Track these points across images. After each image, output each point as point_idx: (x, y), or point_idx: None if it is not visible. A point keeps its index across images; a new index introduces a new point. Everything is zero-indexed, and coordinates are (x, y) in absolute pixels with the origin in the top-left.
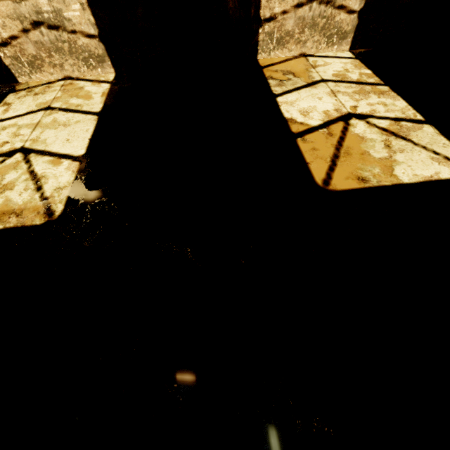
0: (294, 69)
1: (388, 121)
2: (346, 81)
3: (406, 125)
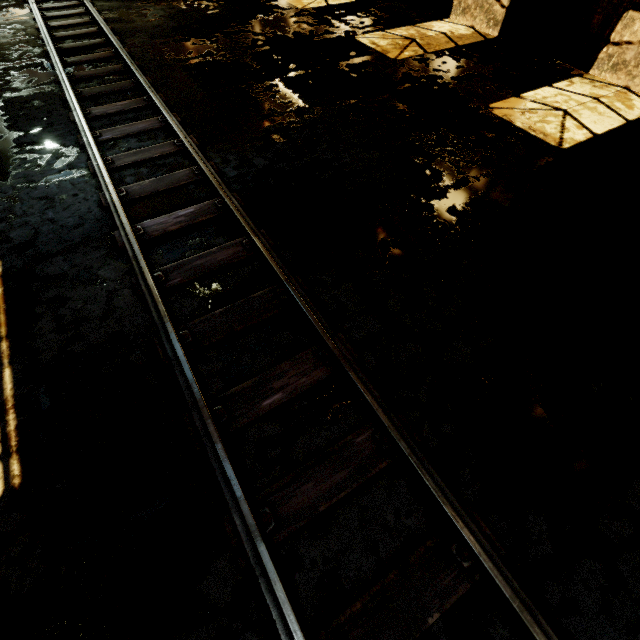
0: None
1: None
2: None
3: None
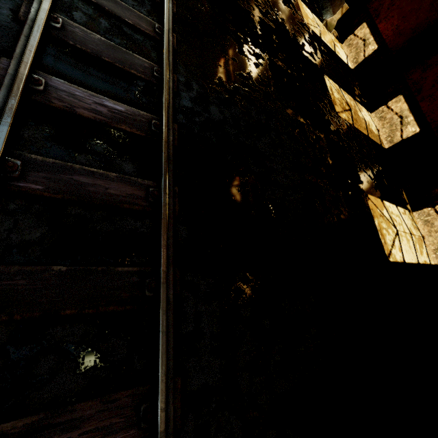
0: None
1: None
2: None
3: None
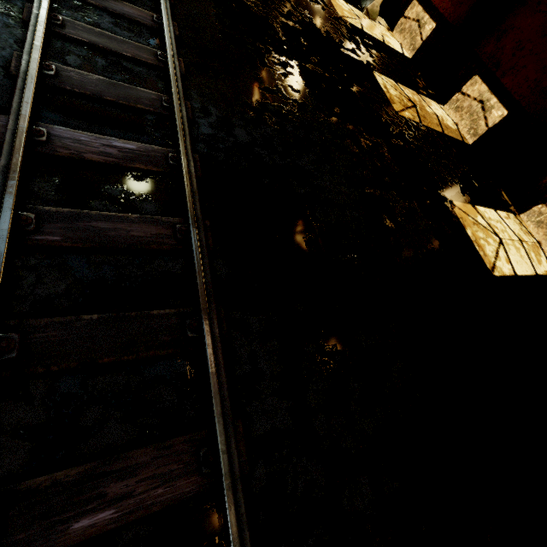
0: None
1: None
2: None
3: None
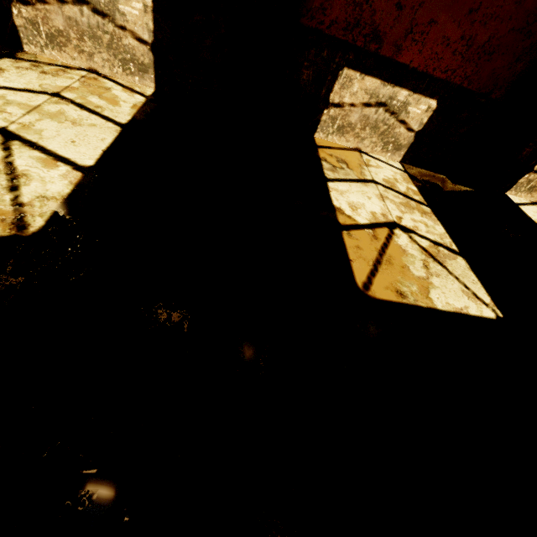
0: (348, 160)
1: (428, 242)
2: (395, 190)
3: (443, 251)
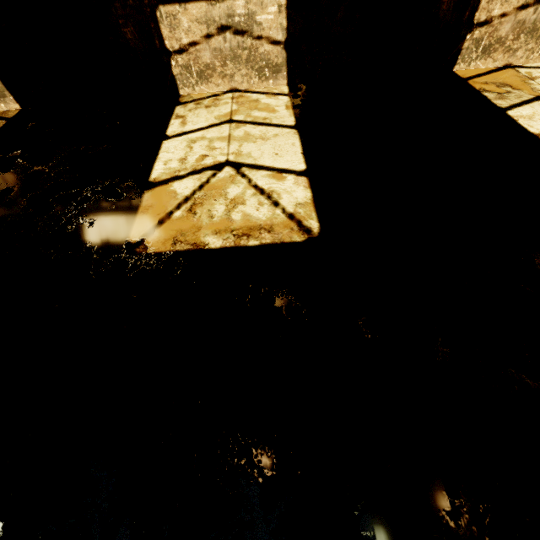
0: (507, 81)
1: None
2: None
3: None
